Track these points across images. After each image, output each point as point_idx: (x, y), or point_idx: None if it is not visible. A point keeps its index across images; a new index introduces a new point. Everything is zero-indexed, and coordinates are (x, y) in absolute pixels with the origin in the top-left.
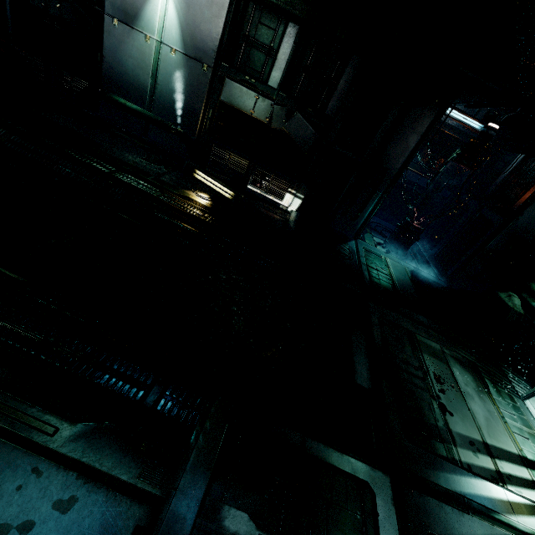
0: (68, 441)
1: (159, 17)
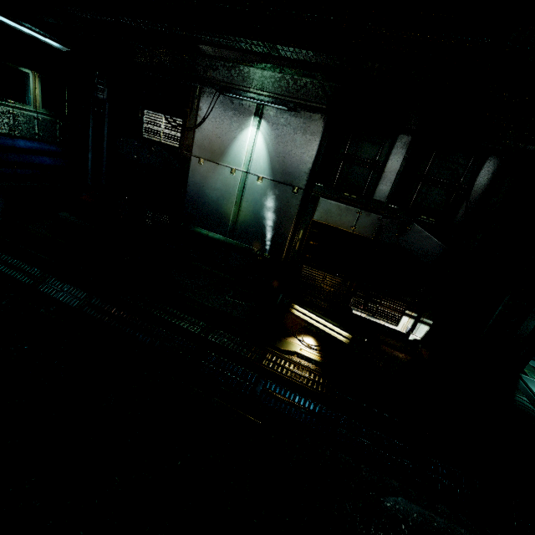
0: None
1: (246, 151)
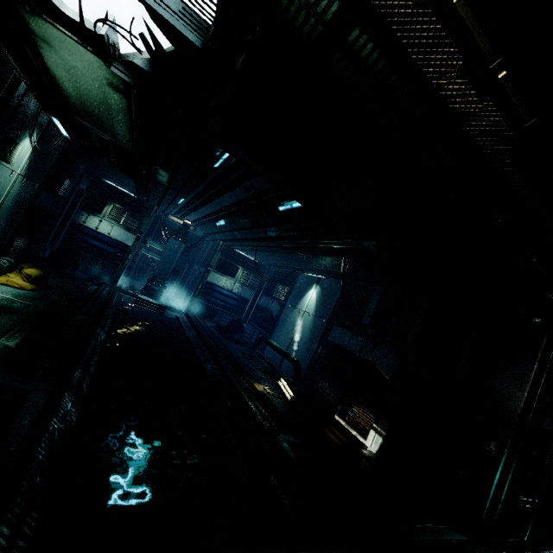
0: (4, 344)
1: (308, 300)
